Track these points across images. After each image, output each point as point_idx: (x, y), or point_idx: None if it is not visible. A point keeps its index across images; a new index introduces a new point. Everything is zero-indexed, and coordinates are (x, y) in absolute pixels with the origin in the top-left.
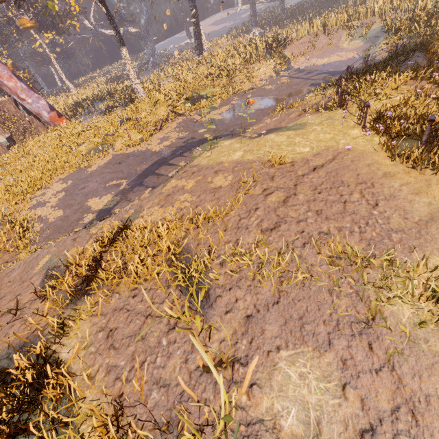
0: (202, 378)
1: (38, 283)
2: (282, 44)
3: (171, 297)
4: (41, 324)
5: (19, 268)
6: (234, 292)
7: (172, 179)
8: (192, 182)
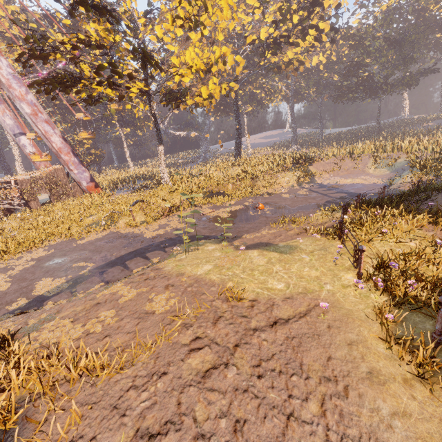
0: None
1: None
2: (309, 161)
3: None
4: None
5: None
6: None
7: (122, 280)
8: (133, 292)
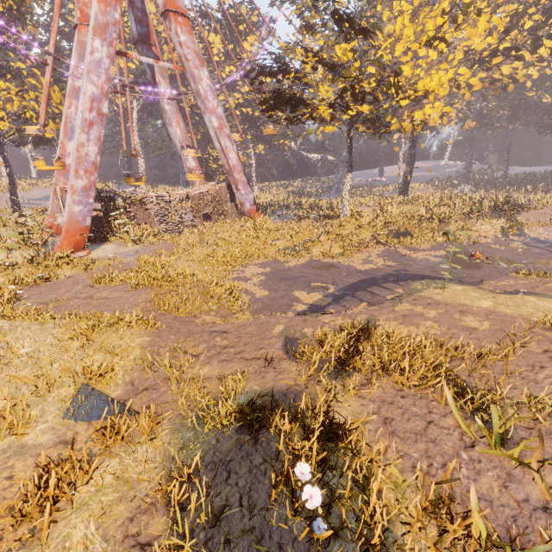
0: (538, 514)
1: (279, 345)
2: (516, 208)
3: (453, 415)
4: (299, 382)
5: (252, 325)
6: (547, 442)
7: (402, 302)
8: (433, 312)
